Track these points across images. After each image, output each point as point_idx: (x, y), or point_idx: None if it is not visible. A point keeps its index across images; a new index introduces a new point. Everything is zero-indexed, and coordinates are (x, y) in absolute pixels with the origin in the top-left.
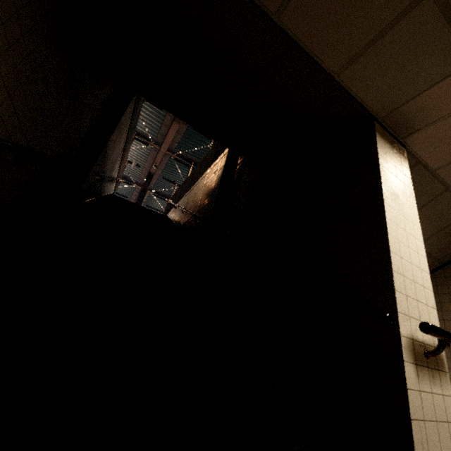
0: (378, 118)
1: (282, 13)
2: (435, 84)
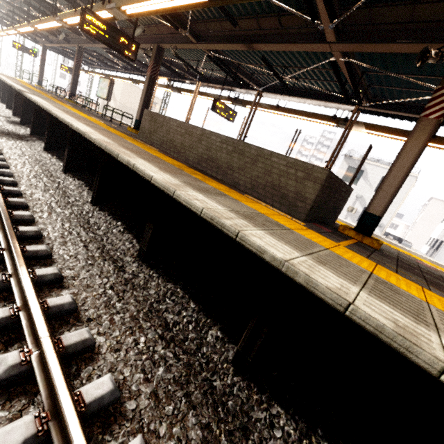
0: None
1: None
2: None
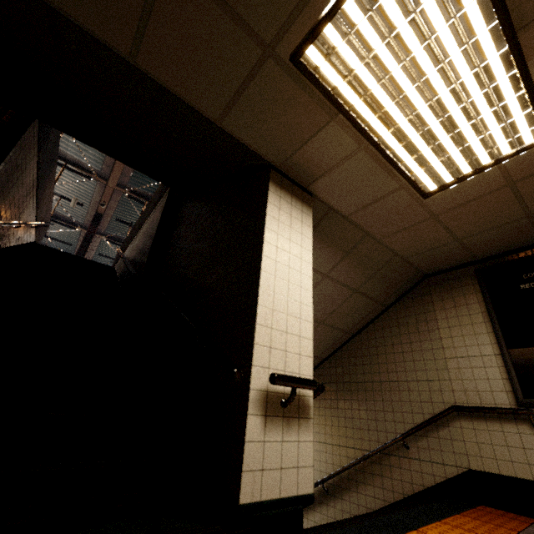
0: (276, 166)
1: (137, 57)
2: (312, 138)
